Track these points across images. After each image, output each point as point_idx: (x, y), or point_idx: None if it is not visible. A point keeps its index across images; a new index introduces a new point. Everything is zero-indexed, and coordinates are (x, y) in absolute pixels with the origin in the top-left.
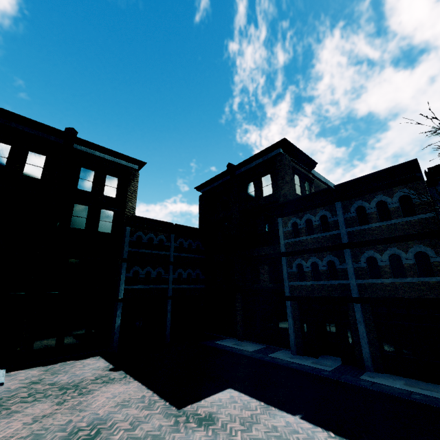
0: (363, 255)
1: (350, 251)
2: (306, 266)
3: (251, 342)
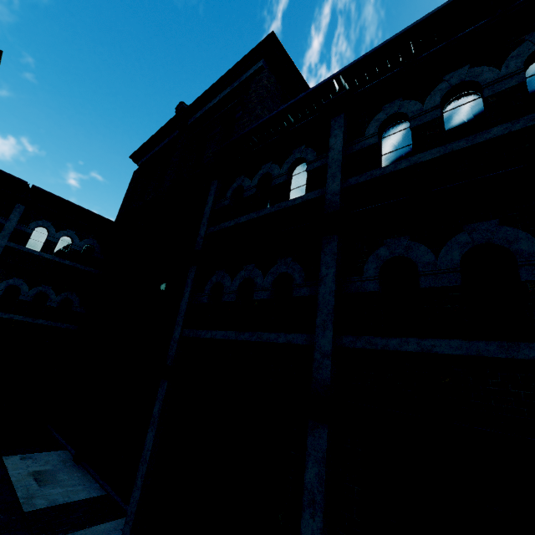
0: (375, 254)
1: (339, 242)
2: (230, 289)
3: (89, 473)
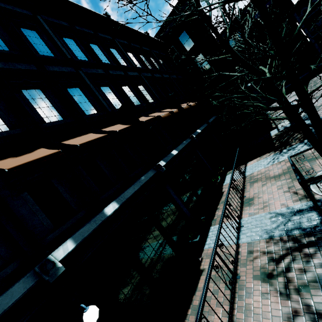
0: None
1: None
2: (319, 23)
3: None
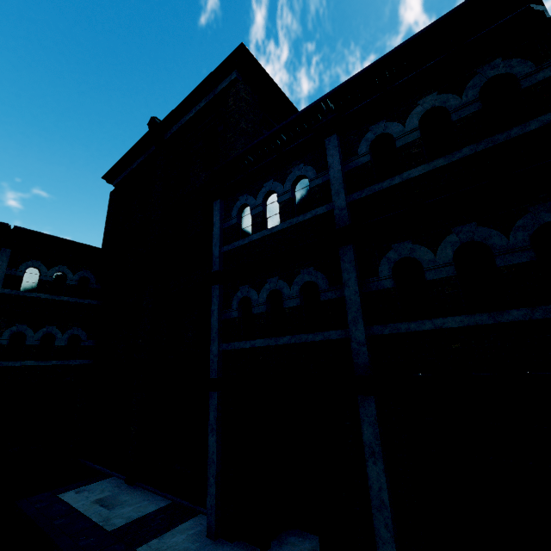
0: (386, 257)
1: (354, 250)
2: (258, 301)
3: (148, 489)
